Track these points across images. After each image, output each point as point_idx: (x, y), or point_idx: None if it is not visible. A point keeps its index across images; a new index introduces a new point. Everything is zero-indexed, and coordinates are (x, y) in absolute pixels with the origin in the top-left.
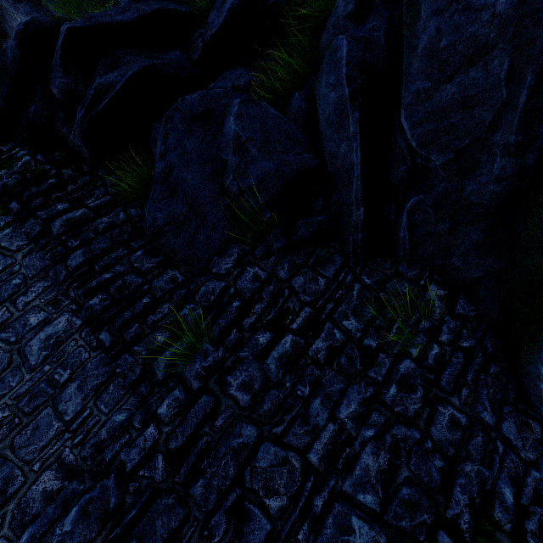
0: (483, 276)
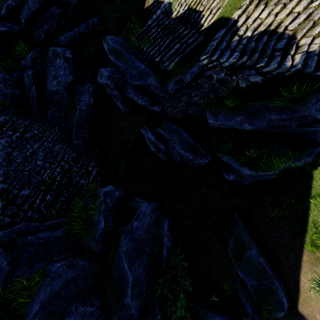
0: (66, 125)
